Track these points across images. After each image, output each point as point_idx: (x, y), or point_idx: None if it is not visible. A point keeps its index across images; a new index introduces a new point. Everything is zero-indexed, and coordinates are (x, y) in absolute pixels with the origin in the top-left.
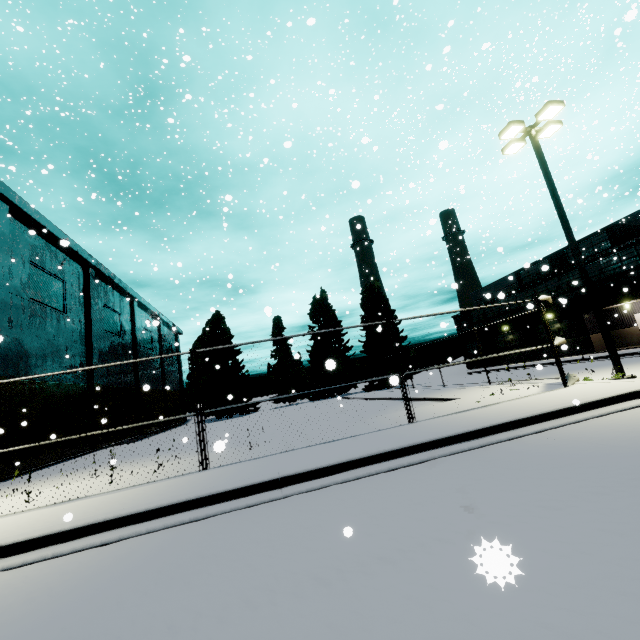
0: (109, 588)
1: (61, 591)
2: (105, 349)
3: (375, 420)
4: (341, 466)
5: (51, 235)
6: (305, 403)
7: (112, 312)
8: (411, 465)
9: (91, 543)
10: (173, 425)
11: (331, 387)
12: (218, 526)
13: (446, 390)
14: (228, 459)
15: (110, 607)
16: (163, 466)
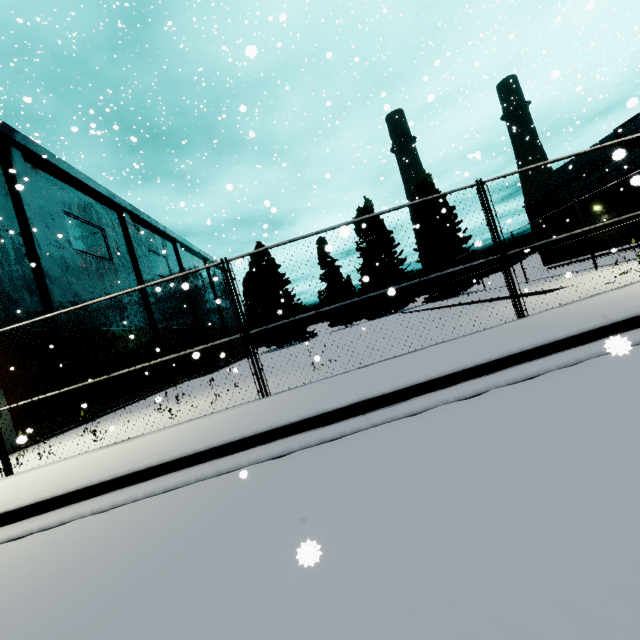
0: (129, 586)
1: (75, 581)
2: (160, 293)
3: (461, 323)
4: (446, 379)
5: (74, 179)
6: (362, 323)
7: (158, 256)
8: (562, 369)
9: (133, 497)
10: (239, 358)
11: (406, 284)
12: (286, 474)
13: (537, 284)
14: (290, 383)
15: (117, 638)
16: (221, 396)
